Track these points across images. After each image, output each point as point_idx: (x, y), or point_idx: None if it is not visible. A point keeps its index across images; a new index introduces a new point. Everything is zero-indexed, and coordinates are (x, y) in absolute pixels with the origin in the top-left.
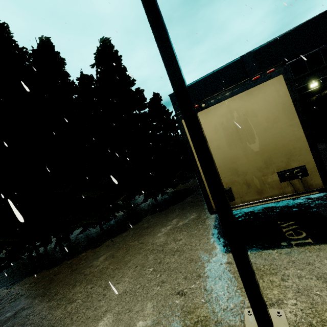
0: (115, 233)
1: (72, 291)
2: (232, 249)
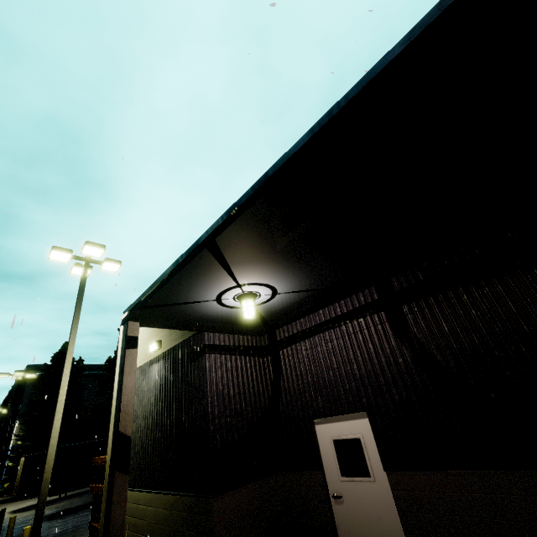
0: None
1: None
2: None
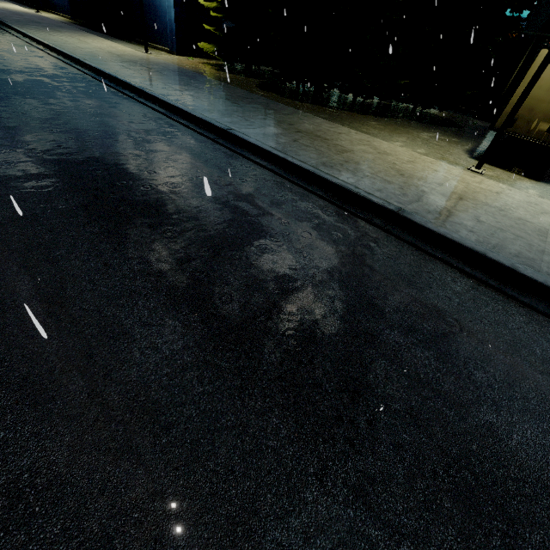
0: (374, 114)
1: (364, 127)
2: (497, 133)
